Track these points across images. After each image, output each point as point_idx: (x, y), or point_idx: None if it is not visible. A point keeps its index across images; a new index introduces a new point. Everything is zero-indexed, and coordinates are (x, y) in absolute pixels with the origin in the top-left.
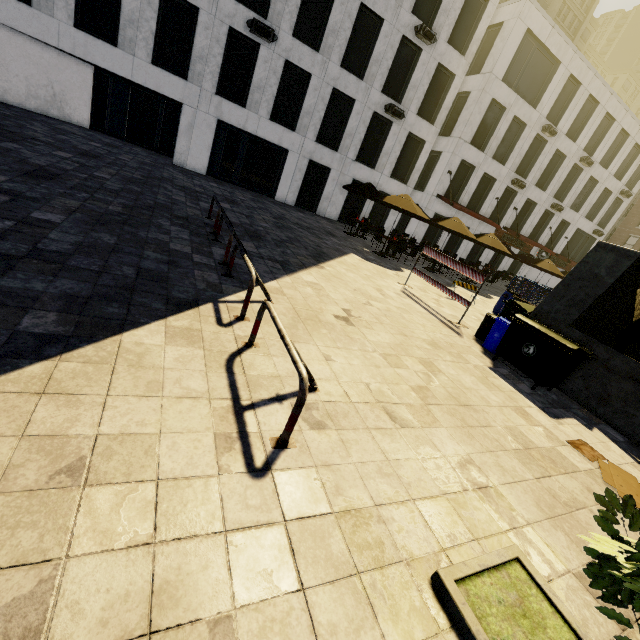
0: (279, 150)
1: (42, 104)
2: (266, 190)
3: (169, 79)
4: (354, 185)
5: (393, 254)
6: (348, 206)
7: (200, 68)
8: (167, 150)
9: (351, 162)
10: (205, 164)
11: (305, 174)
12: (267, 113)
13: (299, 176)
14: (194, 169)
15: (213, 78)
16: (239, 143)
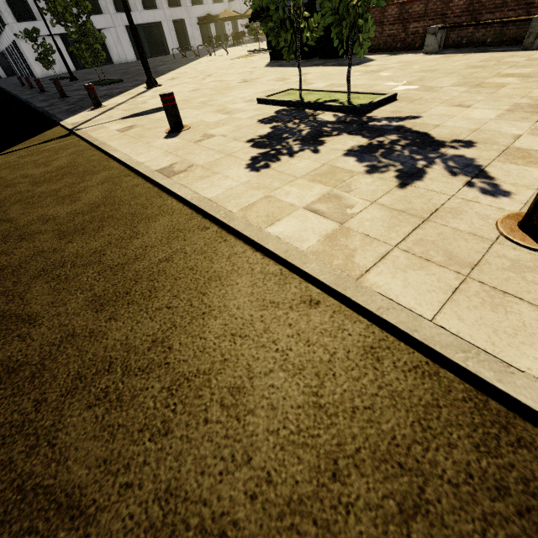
0: (157, 25)
1: (59, 69)
2: (164, 52)
3: (97, 19)
4: (202, 20)
5: (237, 43)
6: (204, 36)
7: (104, 3)
8: (109, 61)
9: (191, 8)
10: (134, 55)
11: (175, 31)
12: (141, 7)
13: (173, 33)
14: (131, 60)
15: (111, 5)
16: (139, 33)
